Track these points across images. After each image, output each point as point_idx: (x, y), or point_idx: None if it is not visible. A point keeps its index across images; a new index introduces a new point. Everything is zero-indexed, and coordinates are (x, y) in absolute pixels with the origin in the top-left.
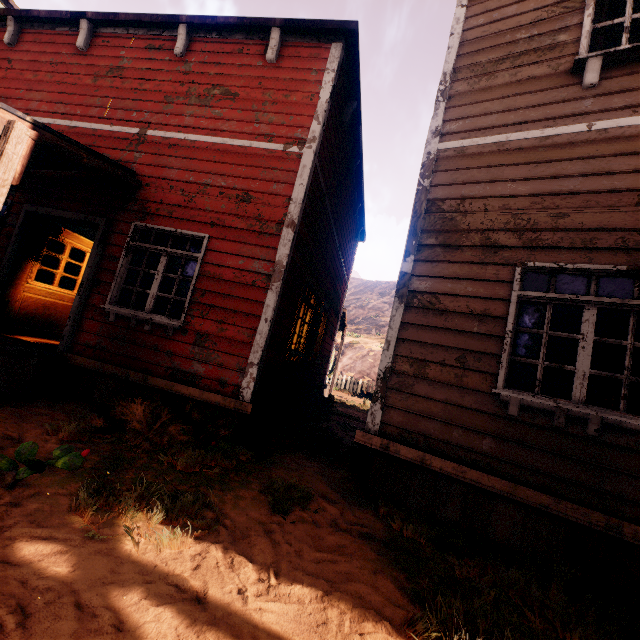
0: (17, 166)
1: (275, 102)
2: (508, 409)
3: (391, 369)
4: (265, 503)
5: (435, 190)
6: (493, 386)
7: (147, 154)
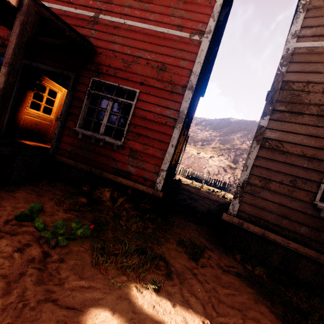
0: (29, 33)
1: (185, 2)
2: (320, 213)
3: (247, 182)
4: (182, 253)
5: (289, 75)
6: (312, 199)
7: (99, 32)
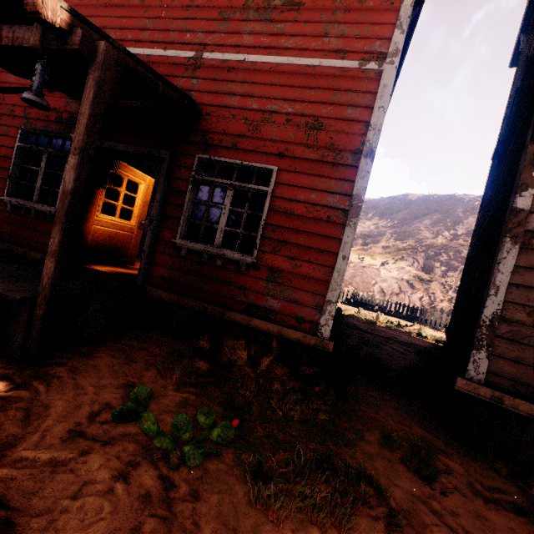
0: (107, 97)
1: (347, 10)
2: None
3: (500, 316)
4: (395, 463)
5: None
6: None
7: (205, 80)
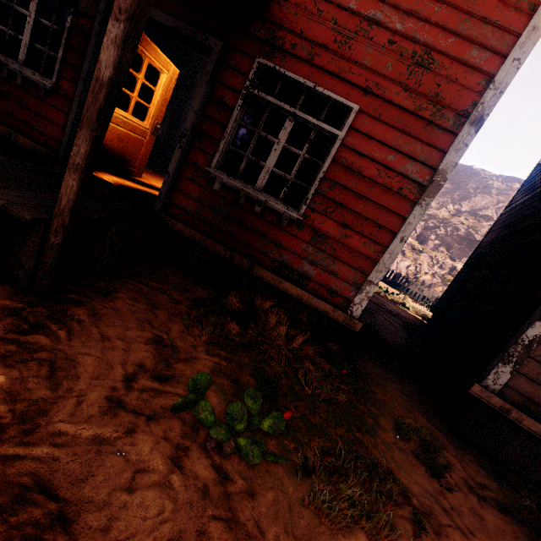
0: None
1: None
2: None
3: None
4: (408, 454)
5: None
6: None
7: None
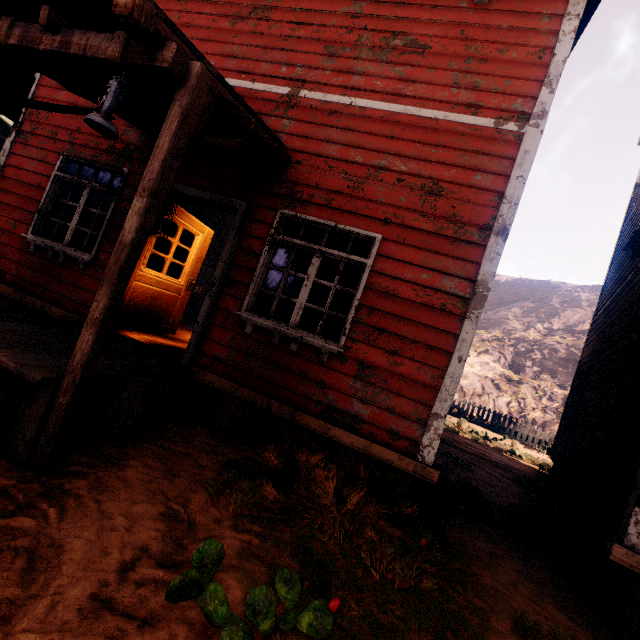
0: (192, 130)
1: (483, 59)
2: None
3: None
4: None
5: None
6: None
7: (299, 122)
